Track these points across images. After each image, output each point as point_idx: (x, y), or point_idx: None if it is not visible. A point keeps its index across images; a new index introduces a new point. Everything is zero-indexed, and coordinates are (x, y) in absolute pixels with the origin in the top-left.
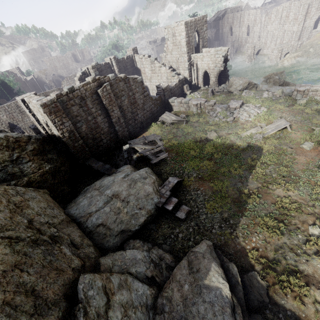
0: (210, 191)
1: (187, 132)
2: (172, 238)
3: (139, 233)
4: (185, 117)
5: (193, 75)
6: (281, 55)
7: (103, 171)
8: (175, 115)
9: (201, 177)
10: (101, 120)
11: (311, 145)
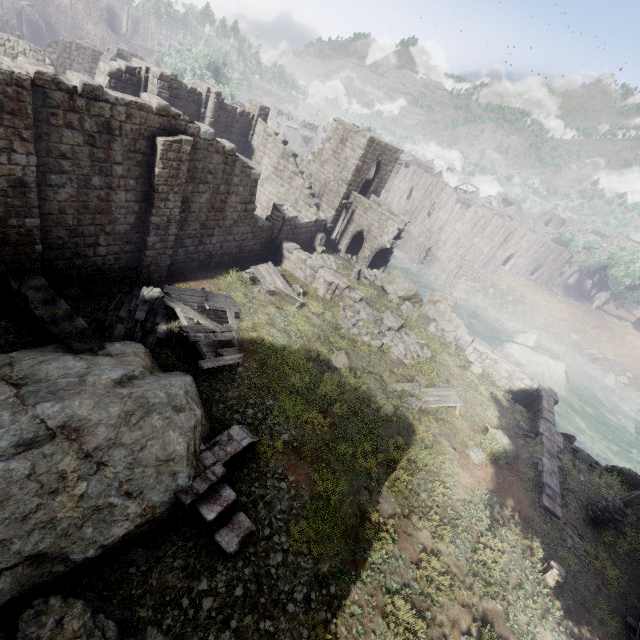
0: (307, 491)
1: (296, 328)
2: (182, 609)
3: (90, 568)
4: (301, 293)
5: (340, 224)
6: (457, 274)
7: (59, 332)
8: (284, 280)
9: (297, 446)
10: (123, 202)
11: (482, 457)
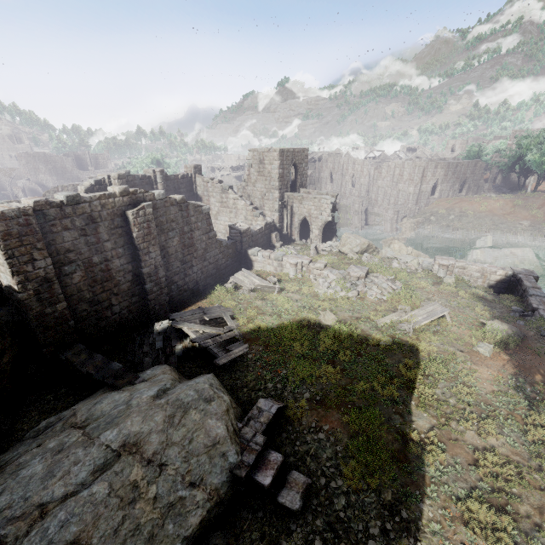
0: (344, 434)
1: (283, 308)
2: None
3: None
4: (276, 281)
5: (285, 220)
6: (398, 218)
7: (103, 378)
8: (259, 277)
9: (320, 399)
10: (119, 267)
11: (490, 349)
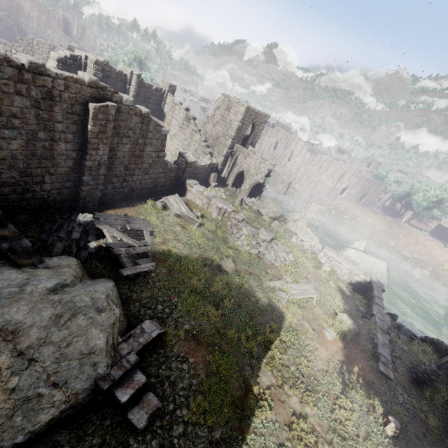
0: (203, 370)
1: (196, 242)
2: None
3: None
4: (199, 216)
5: (227, 166)
6: (310, 200)
7: (7, 251)
8: (187, 206)
9: (196, 334)
10: (63, 150)
11: (334, 335)
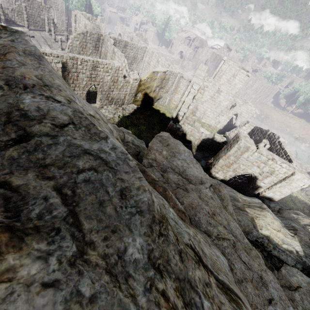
0: None
1: None
2: None
3: None
4: None
5: None
6: None
7: None
8: None
9: None
10: None
11: None
